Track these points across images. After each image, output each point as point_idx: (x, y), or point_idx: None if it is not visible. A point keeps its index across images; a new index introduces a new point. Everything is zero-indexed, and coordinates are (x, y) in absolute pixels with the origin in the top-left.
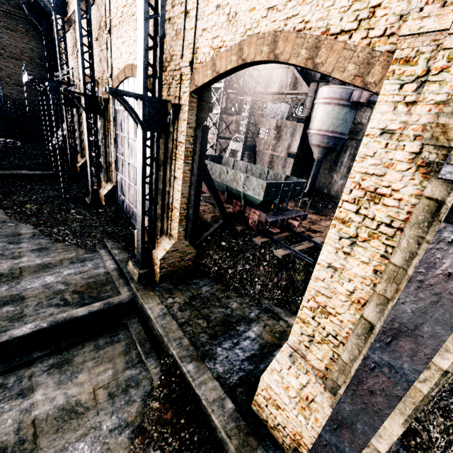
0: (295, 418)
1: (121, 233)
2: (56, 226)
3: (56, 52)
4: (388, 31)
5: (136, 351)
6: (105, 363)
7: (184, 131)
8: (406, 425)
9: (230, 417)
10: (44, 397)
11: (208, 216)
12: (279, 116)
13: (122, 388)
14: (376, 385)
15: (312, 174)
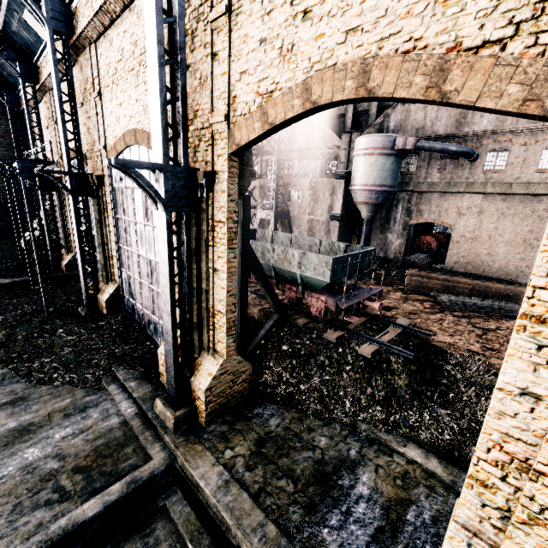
0: None
1: (136, 353)
2: (38, 358)
3: (26, 127)
4: None
5: None
6: None
7: (224, 206)
8: None
9: None
10: None
11: (254, 310)
12: (310, 174)
13: None
14: None
15: (363, 237)
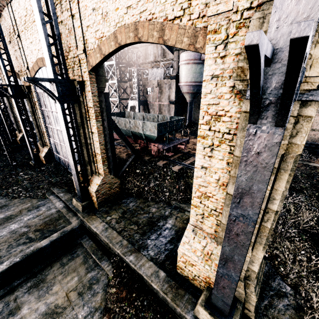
0: (203, 268)
1: (62, 181)
2: (11, 187)
3: None
4: (201, 14)
5: (92, 259)
6: (70, 274)
7: (91, 99)
8: (265, 250)
9: (164, 282)
10: (30, 310)
11: (123, 155)
12: (158, 77)
13: (87, 286)
14: (239, 229)
15: (188, 112)
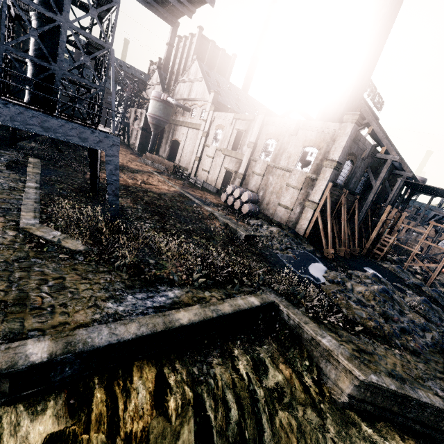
0: None
1: None
2: None
3: None
4: None
5: None
6: None
7: None
8: None
9: None
10: None
11: None
12: None
13: None
14: None
15: (150, 141)
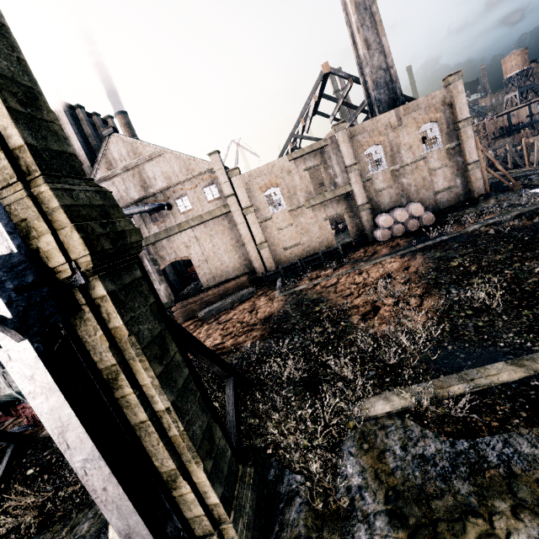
0: None
1: None
2: None
3: None
4: None
5: None
6: None
7: None
8: (202, 465)
9: None
10: None
11: None
12: None
13: None
14: (99, 481)
15: None
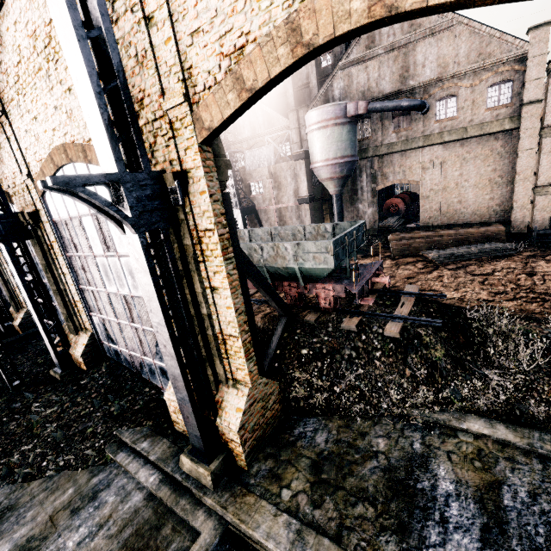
0: None
1: (136, 405)
2: (16, 449)
3: None
4: None
5: None
6: None
7: (207, 210)
8: None
9: None
10: None
11: (256, 319)
12: (265, 162)
13: None
14: None
15: (336, 213)
